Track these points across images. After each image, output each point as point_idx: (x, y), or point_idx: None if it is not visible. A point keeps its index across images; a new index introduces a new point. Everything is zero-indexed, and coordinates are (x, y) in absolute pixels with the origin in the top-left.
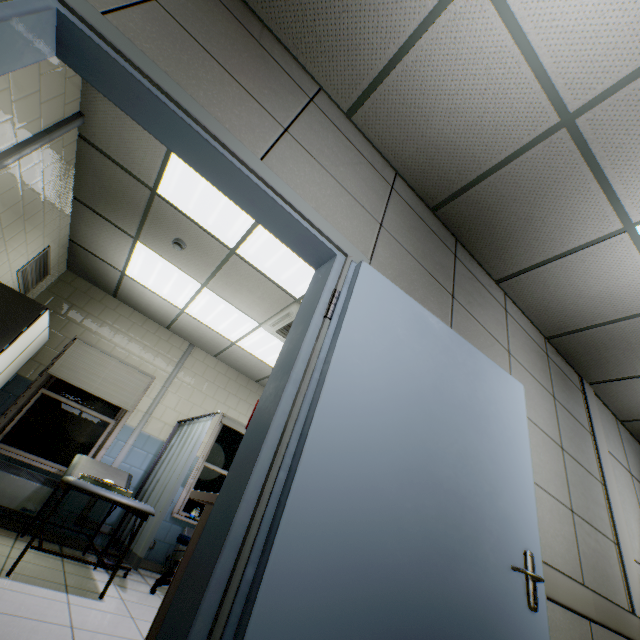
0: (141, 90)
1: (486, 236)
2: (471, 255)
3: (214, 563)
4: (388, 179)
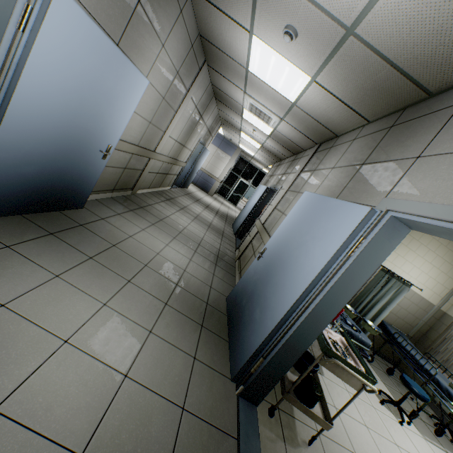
0: None
1: None
2: None
3: None
4: None
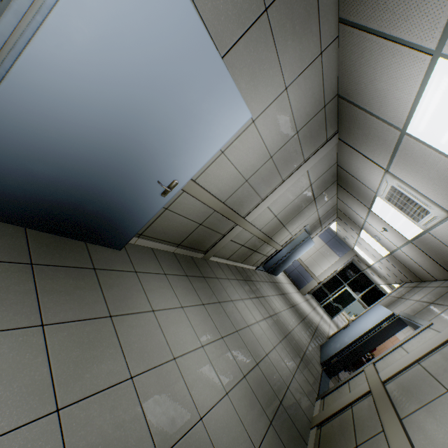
0: None
1: None
2: None
3: None
4: None
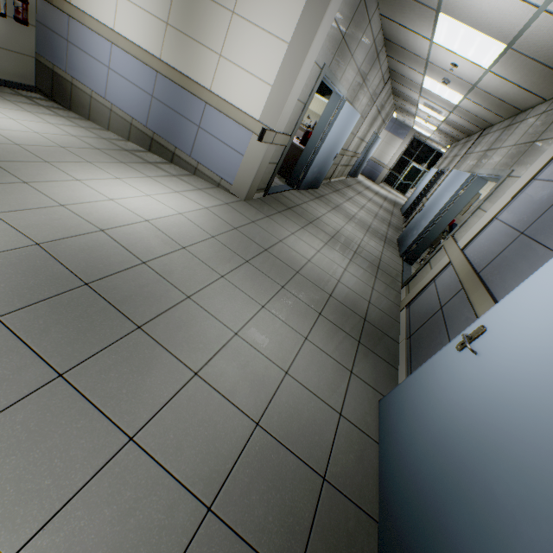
0: (327, 82)
1: (393, 51)
2: (385, 48)
3: (306, 163)
4: (375, 37)
